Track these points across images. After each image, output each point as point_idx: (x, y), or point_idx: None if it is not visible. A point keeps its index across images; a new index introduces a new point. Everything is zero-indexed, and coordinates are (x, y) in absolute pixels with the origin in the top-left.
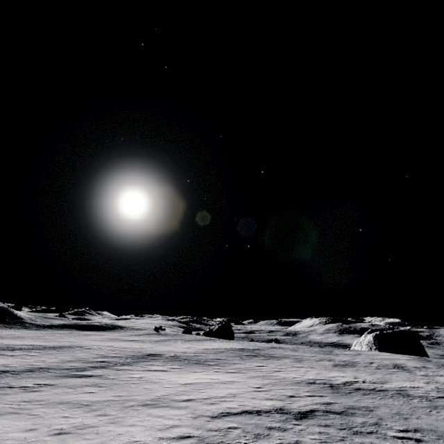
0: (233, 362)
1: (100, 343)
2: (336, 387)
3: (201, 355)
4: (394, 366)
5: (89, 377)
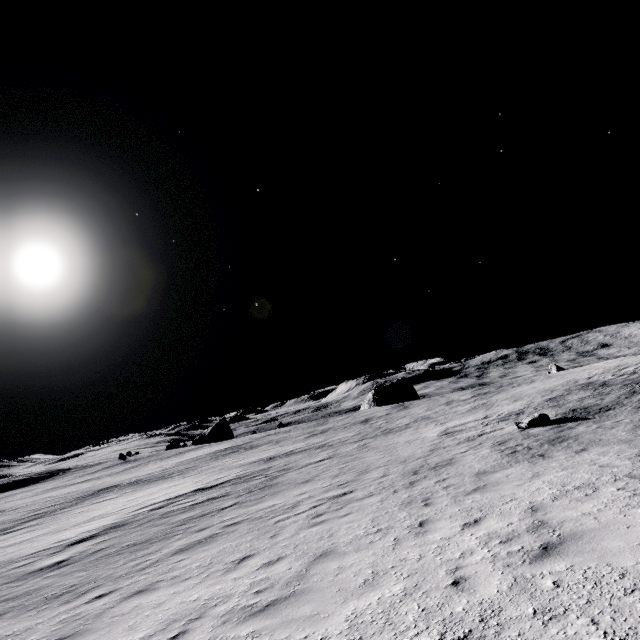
0: (202, 466)
1: (31, 500)
2: (273, 458)
3: (170, 470)
4: (362, 421)
5: (19, 530)
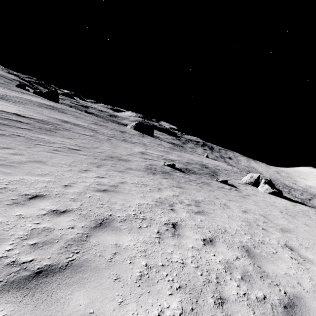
0: (29, 105)
1: None
2: (67, 122)
3: (9, 97)
4: (121, 131)
5: None
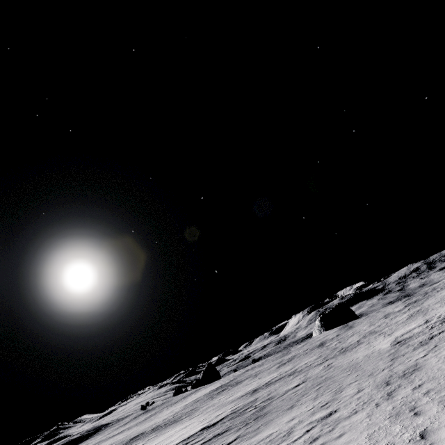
0: (202, 406)
1: None
2: (256, 390)
3: (179, 413)
4: (319, 345)
5: None
